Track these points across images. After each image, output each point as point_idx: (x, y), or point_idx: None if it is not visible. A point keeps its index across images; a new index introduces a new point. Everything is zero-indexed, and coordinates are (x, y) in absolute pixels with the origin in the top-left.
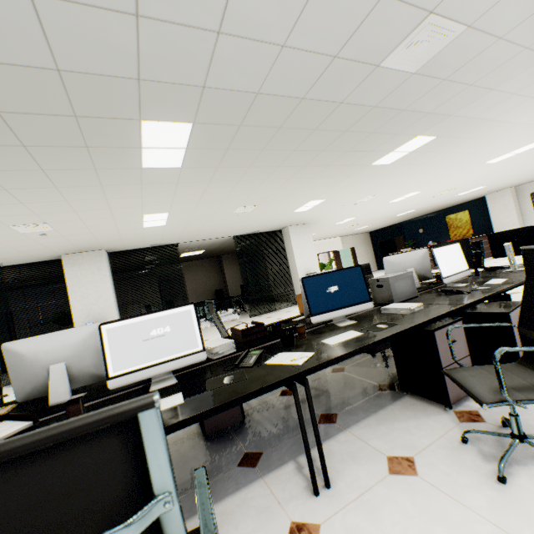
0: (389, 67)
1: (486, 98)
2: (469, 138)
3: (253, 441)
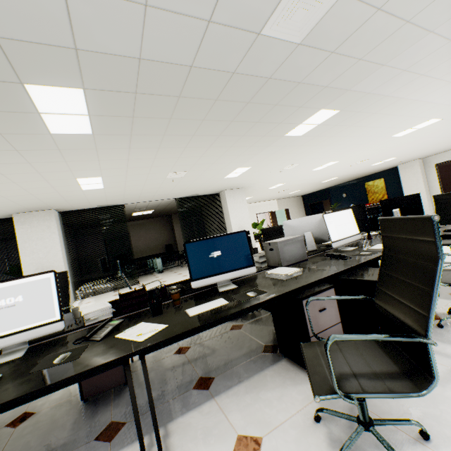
0: (271, 35)
1: (378, 73)
2: (371, 112)
3: (124, 408)
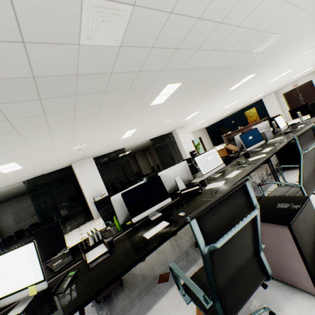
0: (254, 51)
1: (278, 56)
2: (267, 72)
3: None
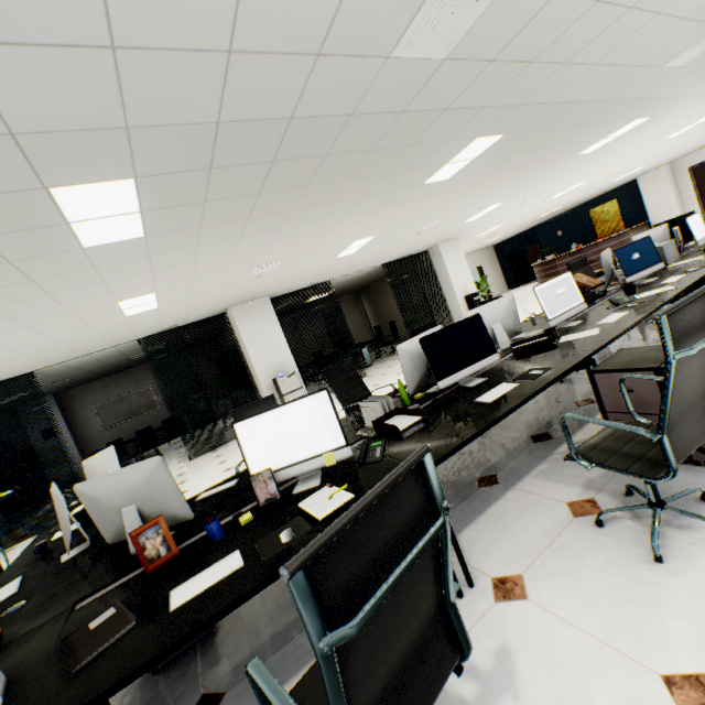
0: (667, 66)
1: None
2: (672, 114)
3: None
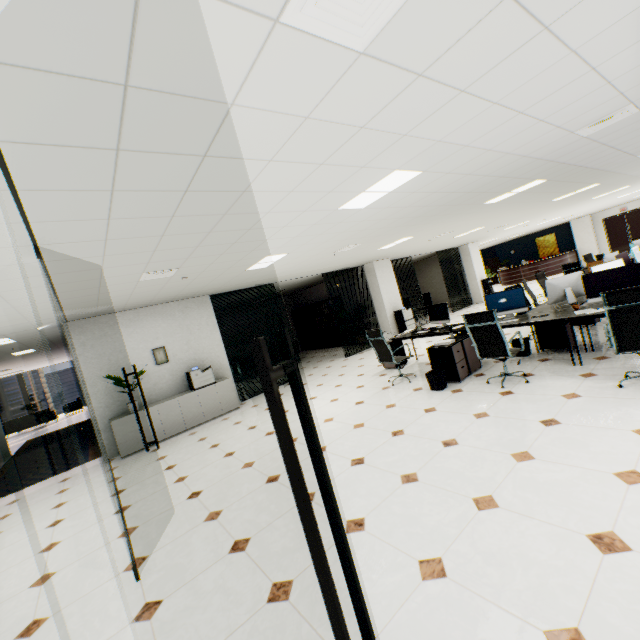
0: None
1: None
2: (635, 186)
3: None
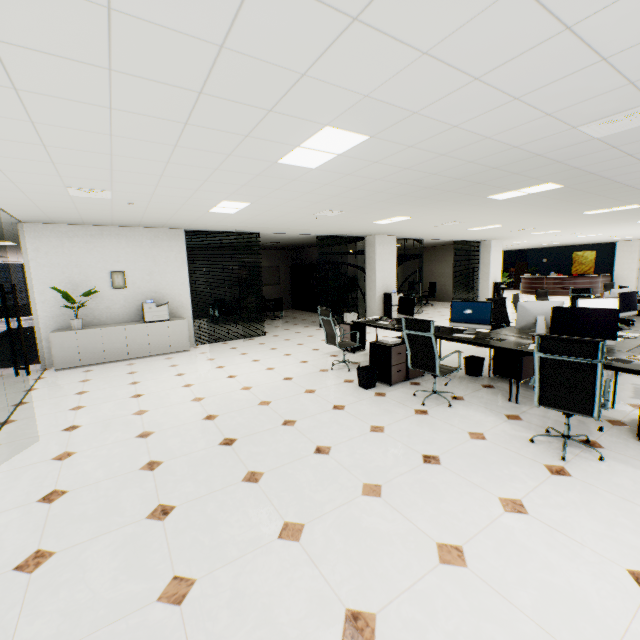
0: None
1: None
2: None
3: None
